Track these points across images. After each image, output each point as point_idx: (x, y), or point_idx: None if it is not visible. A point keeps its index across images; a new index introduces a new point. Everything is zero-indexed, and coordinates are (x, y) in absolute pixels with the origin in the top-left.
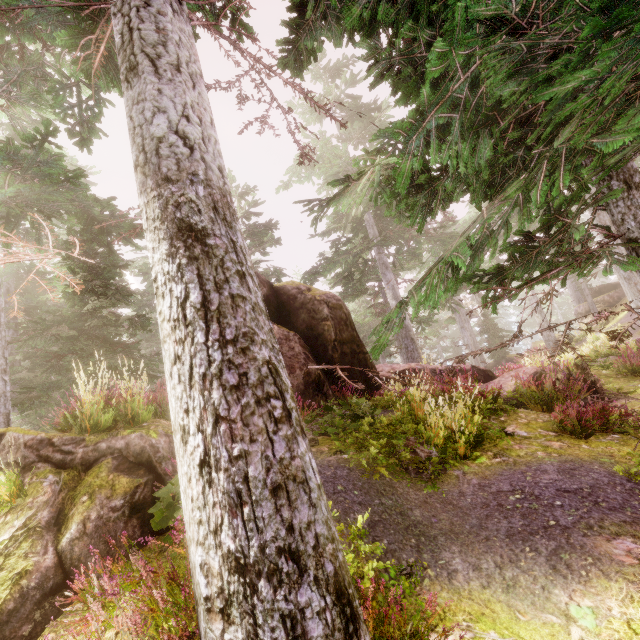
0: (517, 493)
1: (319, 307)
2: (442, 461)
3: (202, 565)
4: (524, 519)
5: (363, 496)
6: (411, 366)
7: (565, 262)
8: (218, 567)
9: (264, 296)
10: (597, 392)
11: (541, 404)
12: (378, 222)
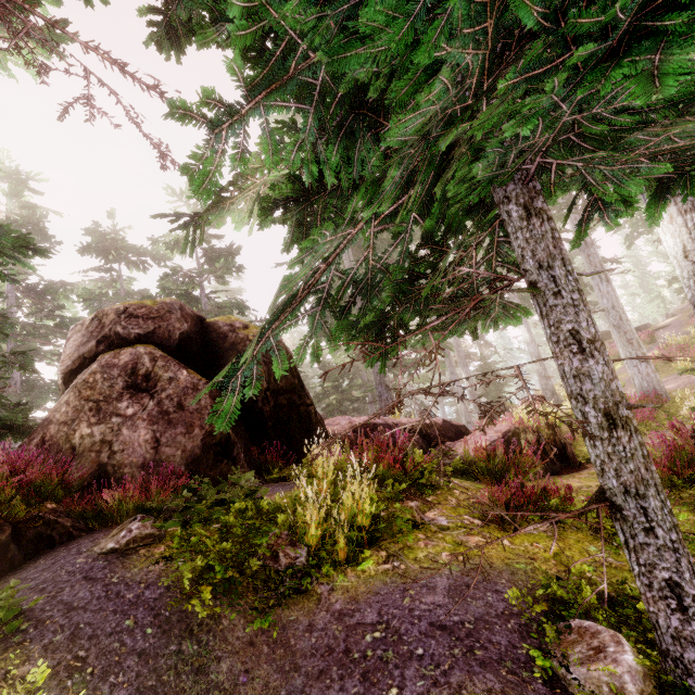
0: (379, 629)
1: None
2: (304, 573)
3: None
4: (363, 681)
5: (156, 638)
6: (371, 420)
7: (440, 310)
8: None
9: (183, 333)
10: (567, 457)
11: (491, 475)
12: (361, 253)
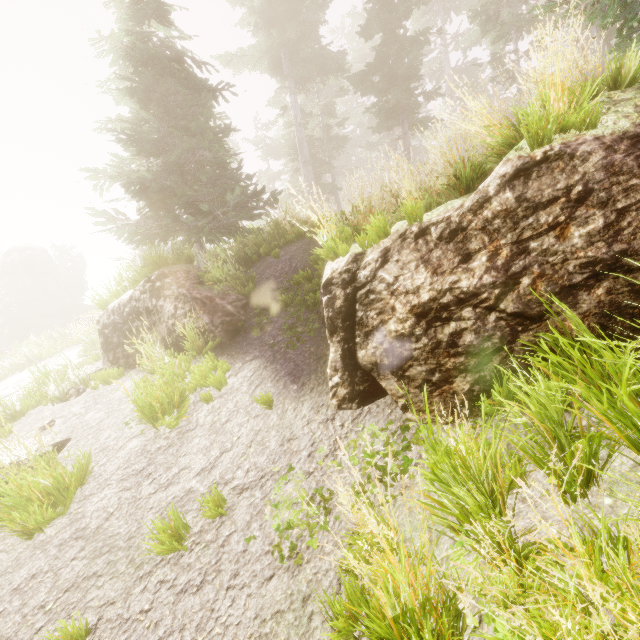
0: None
1: None
2: None
3: None
4: None
5: None
6: None
7: None
8: None
9: None
10: None
11: None
12: None
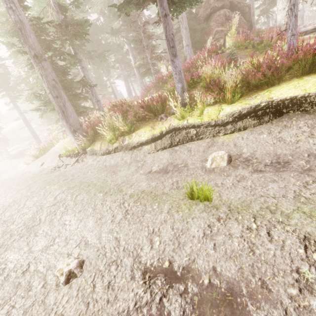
0: None
1: (245, 8)
2: None
3: (285, 21)
4: None
5: None
6: None
7: None
8: (287, 20)
9: (229, 5)
10: None
11: None
12: None
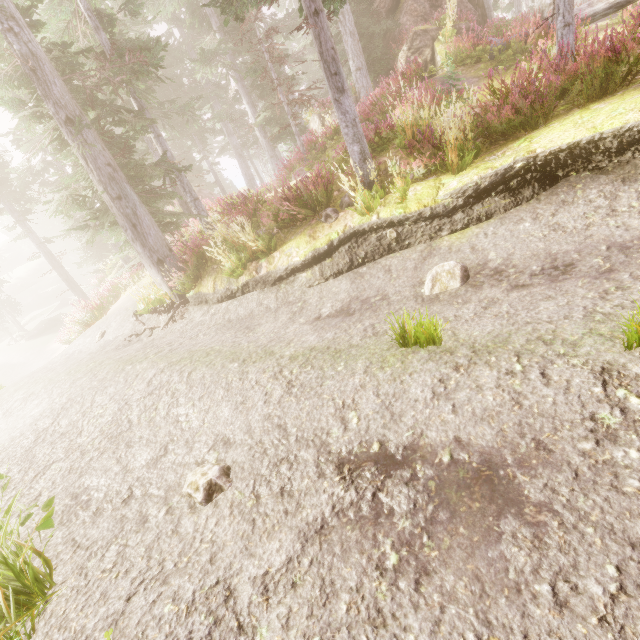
0: None
1: None
2: None
3: None
4: None
5: None
6: None
7: None
8: None
9: None
10: None
11: None
12: None
